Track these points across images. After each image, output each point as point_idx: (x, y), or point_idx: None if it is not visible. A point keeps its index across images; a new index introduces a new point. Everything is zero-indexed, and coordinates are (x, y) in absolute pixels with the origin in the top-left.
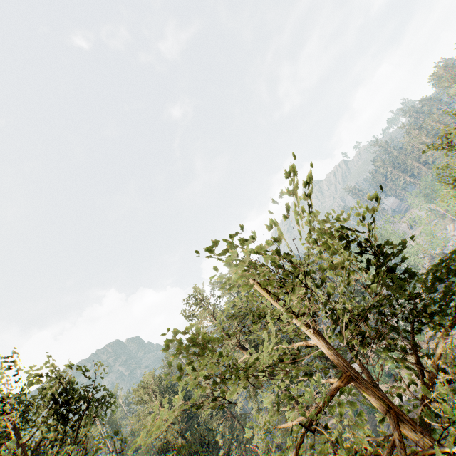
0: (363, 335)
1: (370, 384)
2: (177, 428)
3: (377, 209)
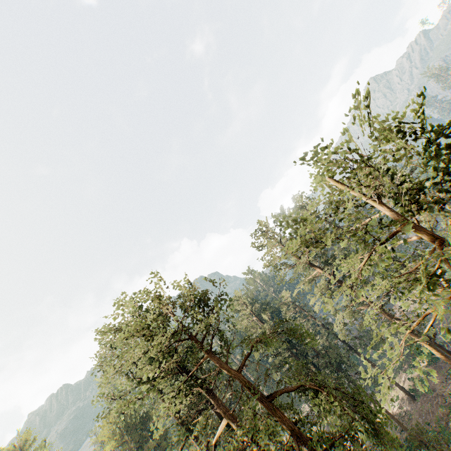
0: (420, 207)
1: (420, 232)
2: (269, 325)
3: (422, 105)
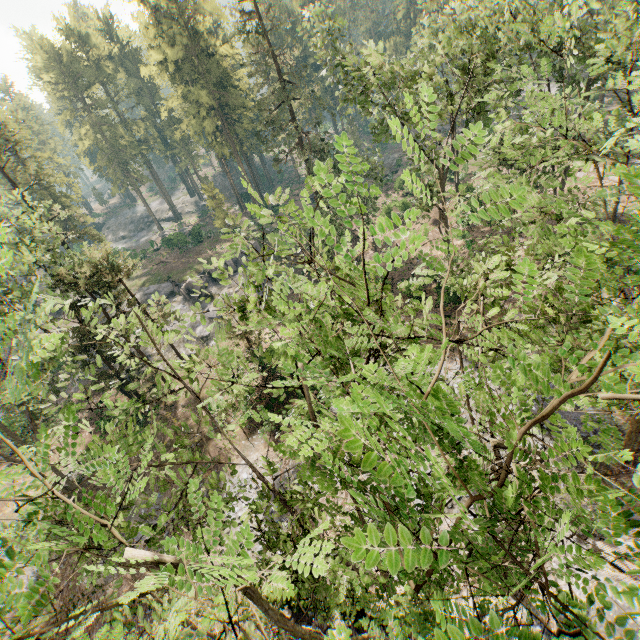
0: None
1: None
2: None
3: None
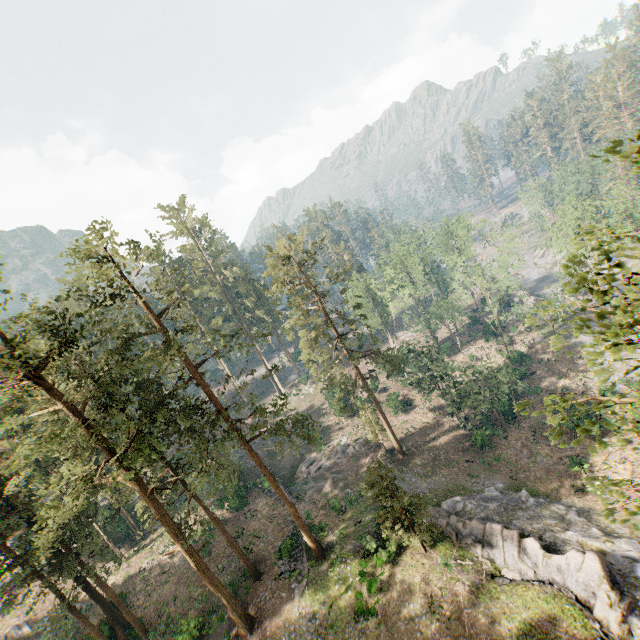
0: None
1: None
2: None
3: None
